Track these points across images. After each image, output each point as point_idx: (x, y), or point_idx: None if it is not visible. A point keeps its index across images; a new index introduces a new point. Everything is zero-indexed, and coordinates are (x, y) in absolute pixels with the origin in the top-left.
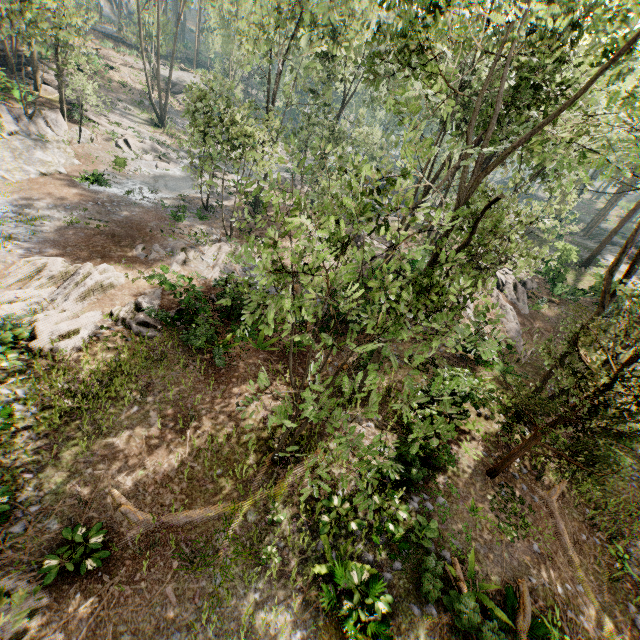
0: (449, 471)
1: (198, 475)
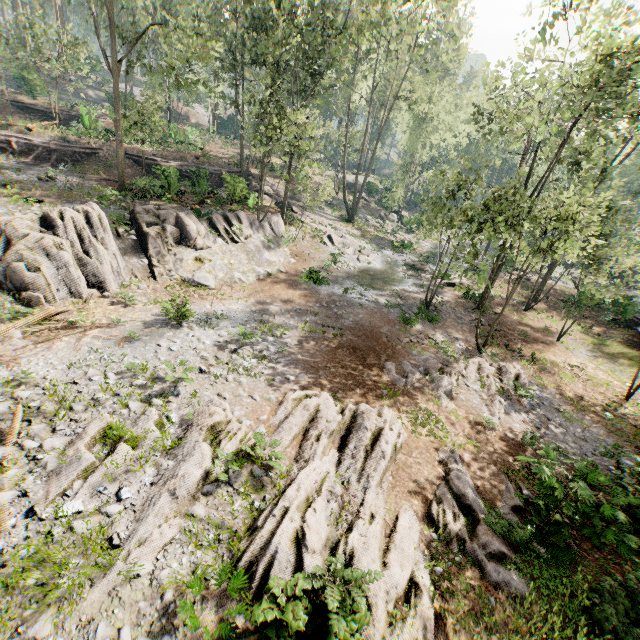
0: None
1: None
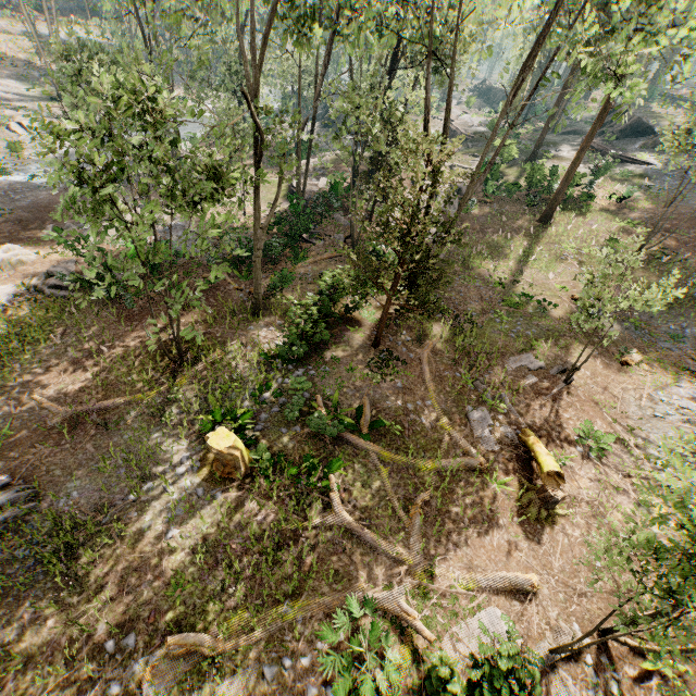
0: (338, 349)
1: (112, 382)
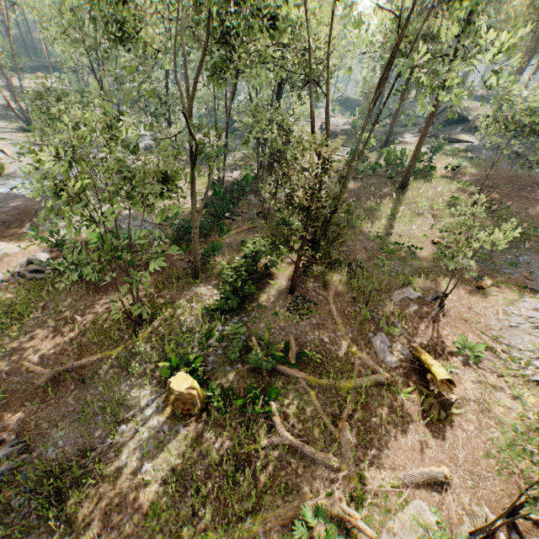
0: (263, 298)
1: (85, 344)
